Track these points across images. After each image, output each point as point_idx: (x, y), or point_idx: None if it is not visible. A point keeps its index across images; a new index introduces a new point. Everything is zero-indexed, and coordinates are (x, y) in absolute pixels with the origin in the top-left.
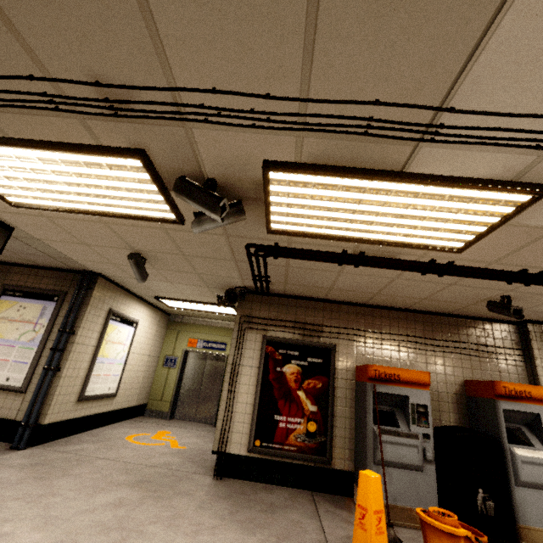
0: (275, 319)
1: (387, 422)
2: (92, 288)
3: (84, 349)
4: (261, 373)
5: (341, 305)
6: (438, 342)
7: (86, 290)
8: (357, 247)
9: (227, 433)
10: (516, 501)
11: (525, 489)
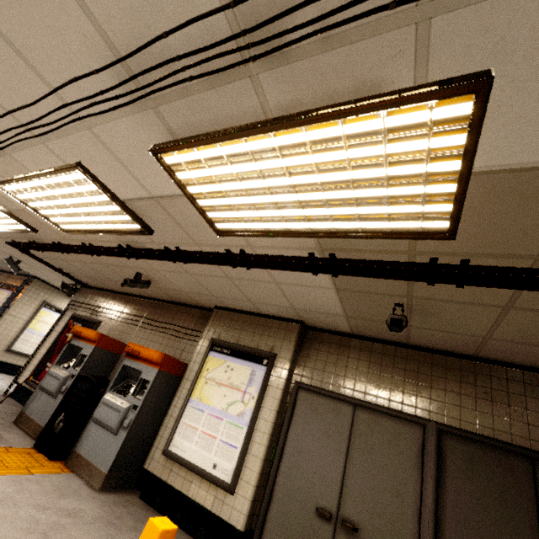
0: (85, 303)
1: (69, 367)
2: (29, 284)
3: (16, 320)
4: (57, 336)
5: (121, 295)
6: (158, 323)
7: (27, 286)
8: (26, 237)
9: (23, 370)
10: (85, 433)
11: (96, 425)
